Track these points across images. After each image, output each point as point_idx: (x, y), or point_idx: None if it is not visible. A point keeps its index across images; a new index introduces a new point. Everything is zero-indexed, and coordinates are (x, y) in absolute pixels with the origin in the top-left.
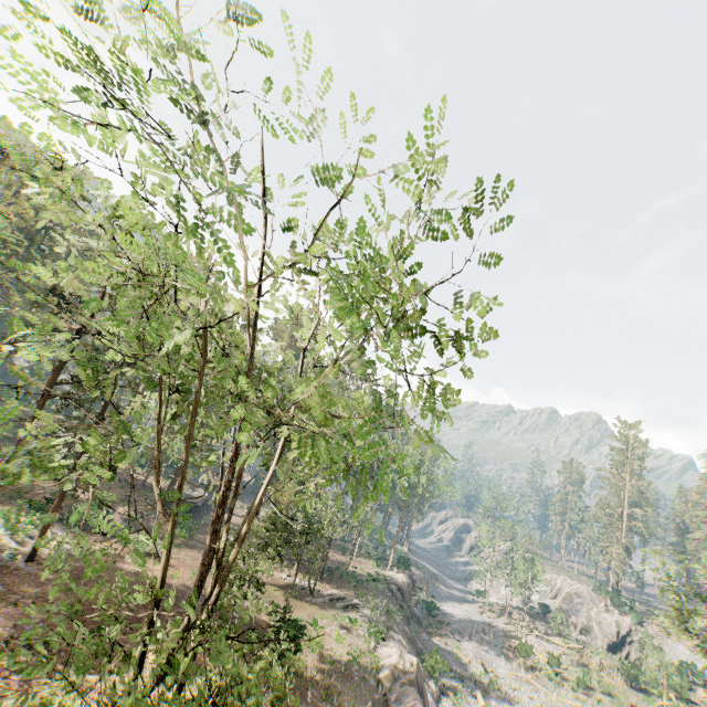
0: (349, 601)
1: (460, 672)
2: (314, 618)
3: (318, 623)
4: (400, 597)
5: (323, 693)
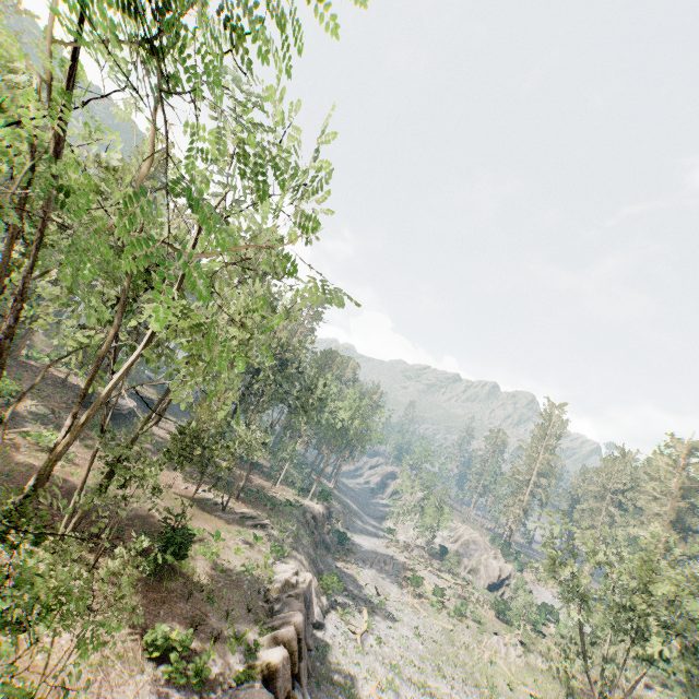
0: (259, 521)
1: (354, 592)
2: (217, 530)
3: (222, 536)
4: (313, 524)
5: (204, 596)
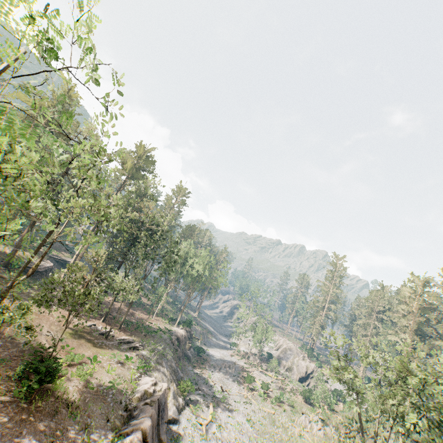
0: (133, 345)
1: (205, 391)
2: (95, 355)
3: (99, 359)
4: (177, 343)
5: (69, 412)
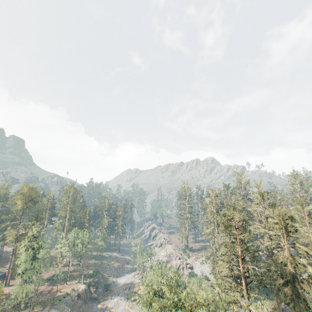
0: None
1: None
2: None
3: None
4: (78, 297)
5: None
